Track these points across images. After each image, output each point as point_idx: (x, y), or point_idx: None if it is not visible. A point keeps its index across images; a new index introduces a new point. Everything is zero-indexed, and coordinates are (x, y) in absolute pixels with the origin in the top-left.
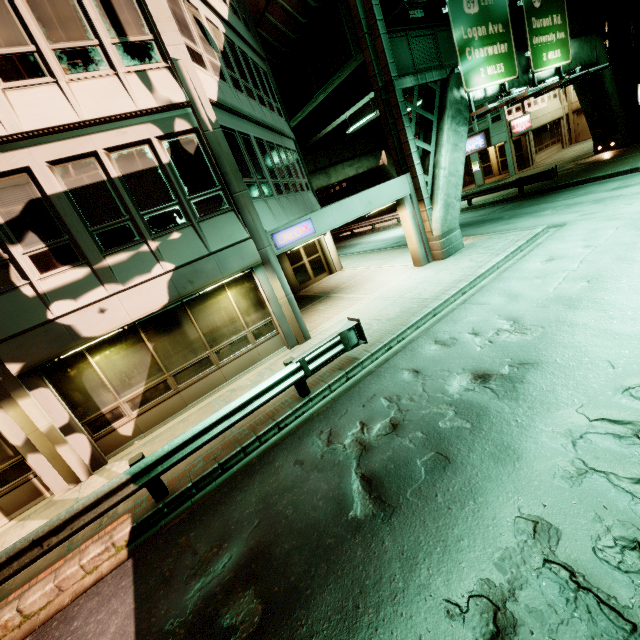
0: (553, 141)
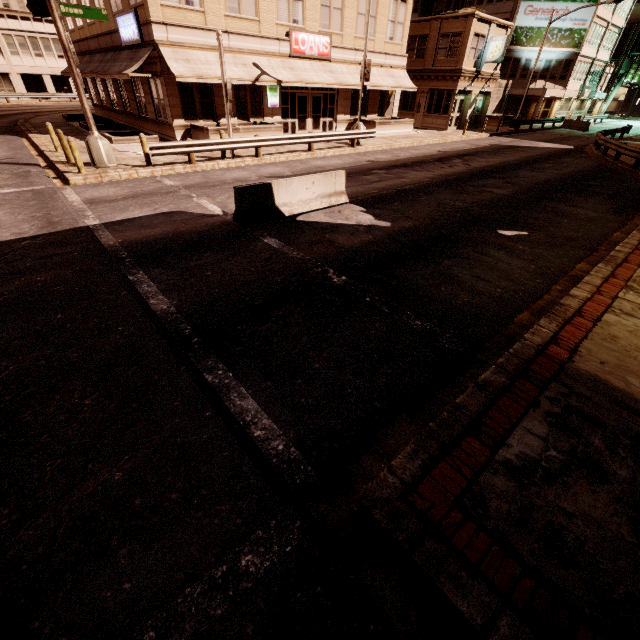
0: None
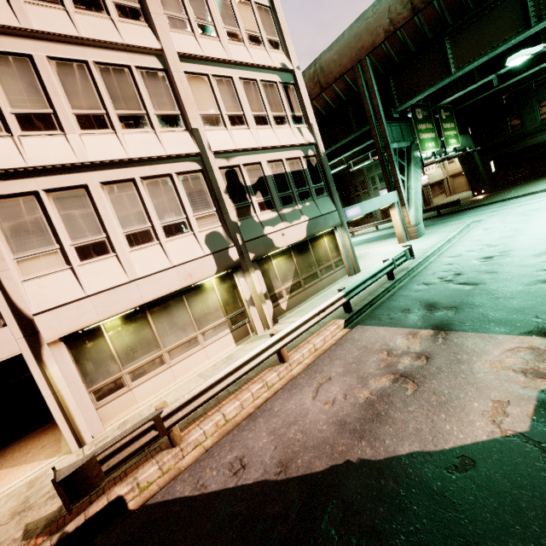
0: (441, 192)
